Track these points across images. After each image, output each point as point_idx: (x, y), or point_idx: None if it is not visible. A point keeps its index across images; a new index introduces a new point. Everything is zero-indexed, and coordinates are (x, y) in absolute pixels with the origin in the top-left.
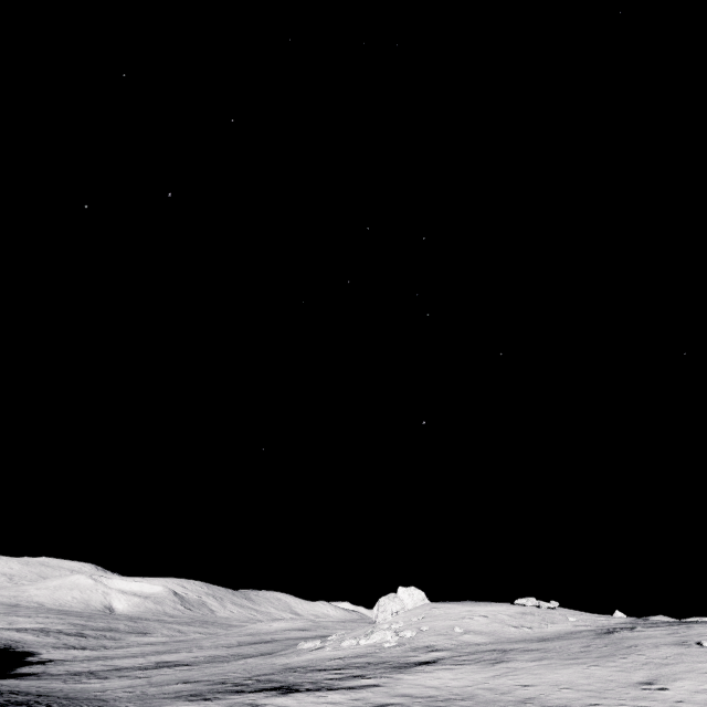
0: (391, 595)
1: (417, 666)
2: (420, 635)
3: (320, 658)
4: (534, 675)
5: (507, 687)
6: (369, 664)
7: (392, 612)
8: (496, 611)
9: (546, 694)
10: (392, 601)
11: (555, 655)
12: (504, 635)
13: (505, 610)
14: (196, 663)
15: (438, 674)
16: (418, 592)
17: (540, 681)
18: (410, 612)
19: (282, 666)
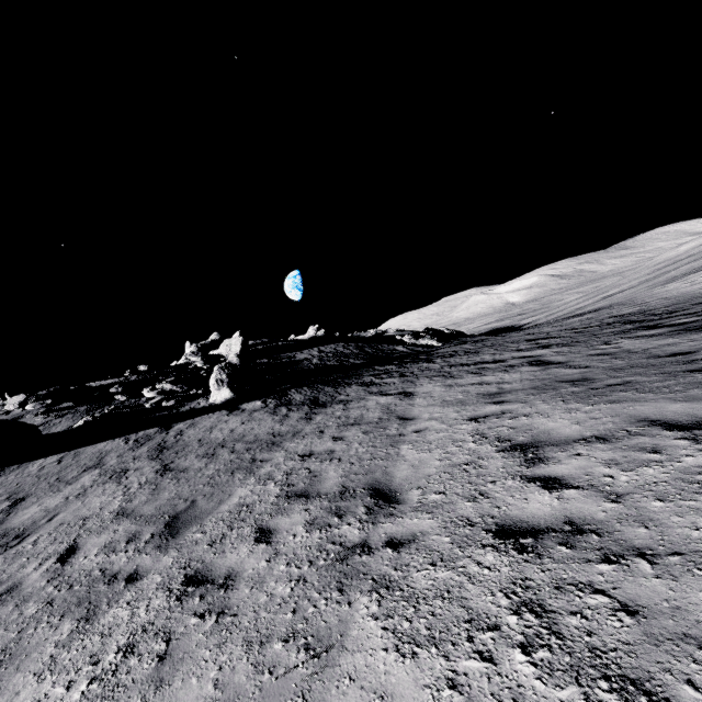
0: None
1: None
2: None
3: None
4: None
5: None
6: None
7: None
8: None
9: None
10: None
11: None
12: None
13: None
14: (634, 287)
15: None
16: None
17: None
18: None
19: None
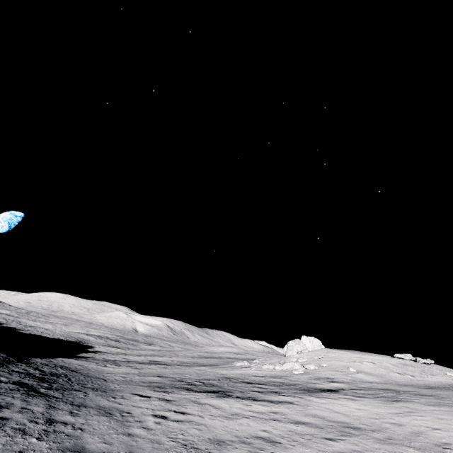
0: (297, 340)
1: (322, 392)
2: (320, 369)
3: (247, 374)
4: (439, 420)
5: (415, 427)
6: (283, 384)
7: (298, 351)
8: (381, 360)
9: None
10: (297, 344)
11: (452, 404)
12: (391, 378)
13: (388, 360)
14: (171, 364)
15: (342, 402)
16: (316, 340)
17: (450, 427)
18: (311, 352)
19: (221, 375)
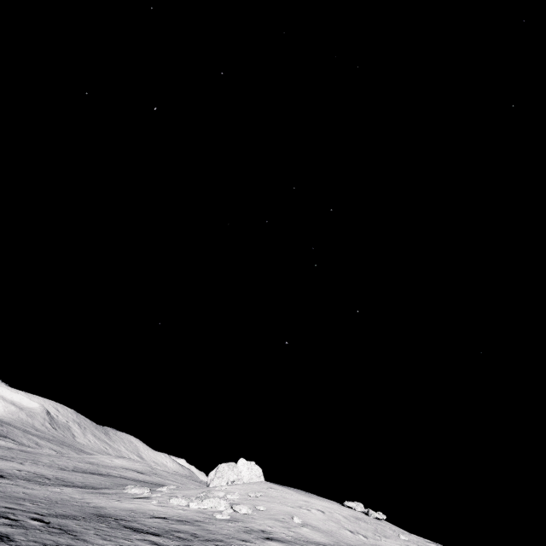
0: (231, 464)
1: None
2: (255, 514)
3: (141, 512)
4: None
5: None
6: (195, 538)
7: (229, 480)
8: (331, 508)
9: None
10: (231, 470)
11: None
12: (342, 539)
13: (339, 509)
14: (11, 476)
15: None
16: (257, 468)
17: None
18: (247, 486)
19: (93, 509)
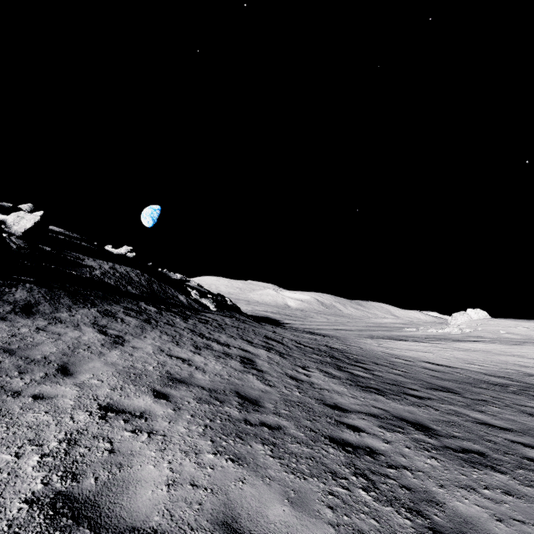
0: (461, 312)
1: (467, 341)
2: (475, 332)
3: (416, 334)
4: (530, 350)
5: (510, 351)
6: (441, 338)
7: (461, 320)
8: None
9: (529, 355)
10: (462, 315)
11: None
12: None
13: None
14: (353, 330)
15: (476, 344)
16: (482, 312)
17: (531, 352)
18: (472, 321)
19: (397, 335)
